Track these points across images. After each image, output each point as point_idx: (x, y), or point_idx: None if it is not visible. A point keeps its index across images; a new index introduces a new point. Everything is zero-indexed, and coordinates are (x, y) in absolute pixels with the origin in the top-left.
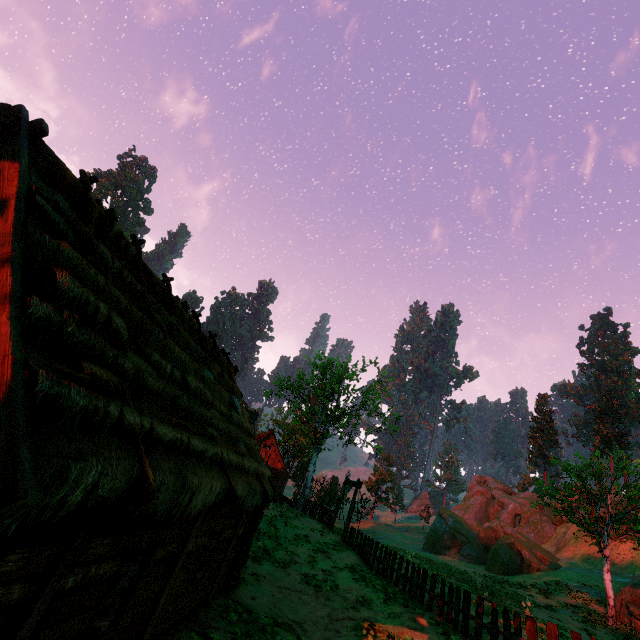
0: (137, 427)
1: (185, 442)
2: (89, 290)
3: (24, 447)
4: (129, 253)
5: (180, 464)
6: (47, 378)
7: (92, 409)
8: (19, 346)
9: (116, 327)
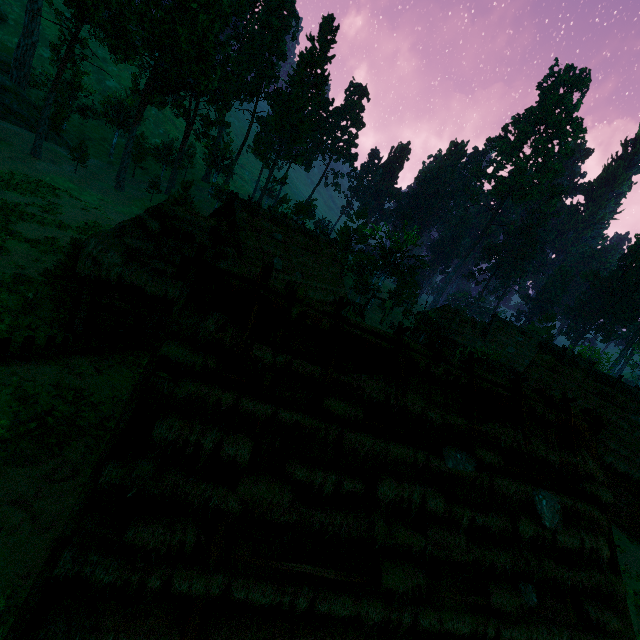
0: (196, 594)
1: (300, 607)
2: (204, 422)
3: (11, 637)
4: (320, 329)
5: (287, 634)
6: (70, 560)
7: (122, 583)
8: (74, 522)
9: (228, 457)
